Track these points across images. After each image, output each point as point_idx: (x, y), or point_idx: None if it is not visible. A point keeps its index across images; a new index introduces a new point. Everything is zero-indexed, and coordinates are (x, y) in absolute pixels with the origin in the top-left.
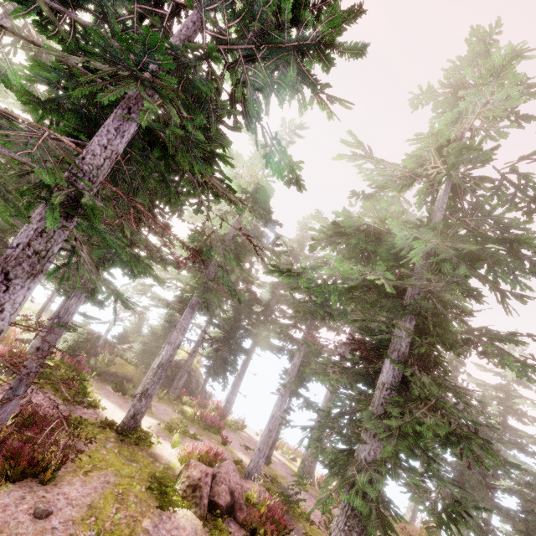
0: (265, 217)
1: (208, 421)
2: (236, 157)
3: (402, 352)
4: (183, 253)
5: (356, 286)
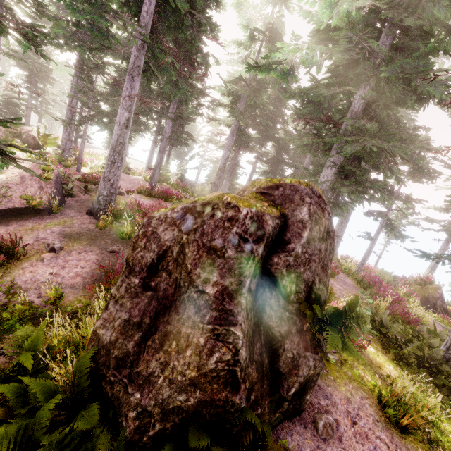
0: (273, 49)
1: None
2: (243, 3)
3: (354, 112)
4: (227, 103)
5: (332, 77)
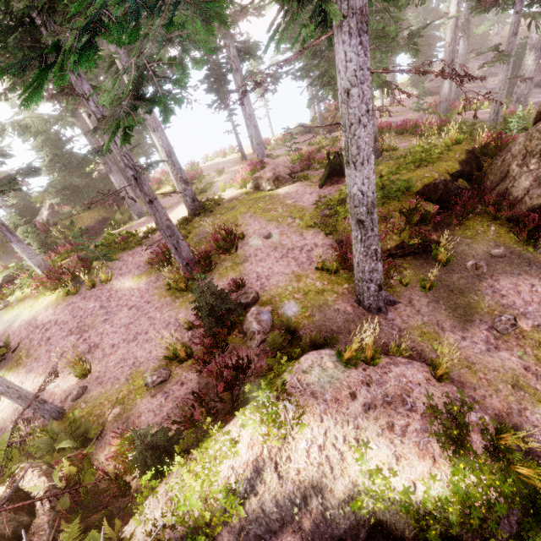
0: None
1: (191, 178)
2: None
3: None
4: None
5: None
